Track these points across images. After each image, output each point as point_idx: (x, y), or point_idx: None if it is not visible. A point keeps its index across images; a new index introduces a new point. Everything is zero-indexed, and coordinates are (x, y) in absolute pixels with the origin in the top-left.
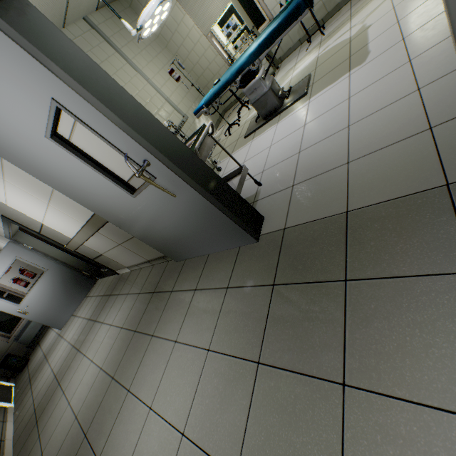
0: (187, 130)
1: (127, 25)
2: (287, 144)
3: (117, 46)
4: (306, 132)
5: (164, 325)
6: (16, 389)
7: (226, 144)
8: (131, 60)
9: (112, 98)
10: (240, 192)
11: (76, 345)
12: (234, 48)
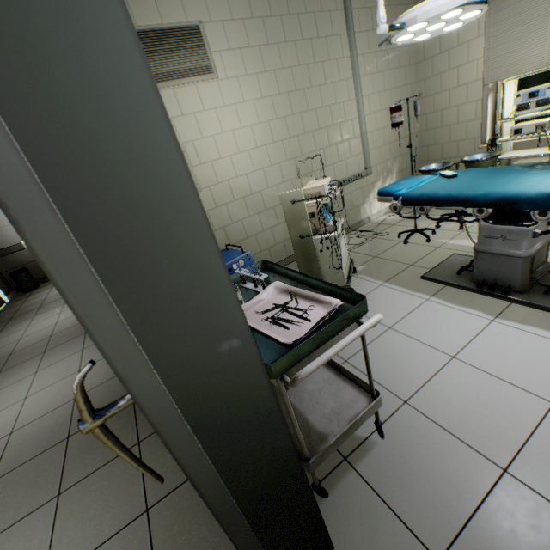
0: (358, 188)
1: (381, 9)
2: (487, 403)
3: (353, 26)
4: (548, 428)
5: (78, 502)
6: (2, 311)
7: (389, 254)
8: (358, 55)
9: (134, 226)
10: (332, 451)
11: (52, 339)
12: (512, 130)
